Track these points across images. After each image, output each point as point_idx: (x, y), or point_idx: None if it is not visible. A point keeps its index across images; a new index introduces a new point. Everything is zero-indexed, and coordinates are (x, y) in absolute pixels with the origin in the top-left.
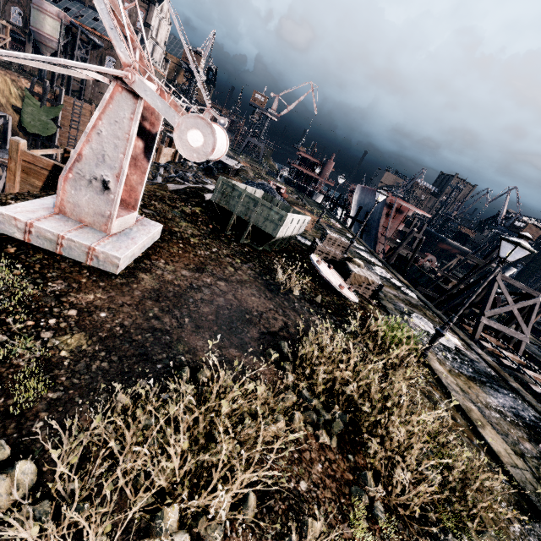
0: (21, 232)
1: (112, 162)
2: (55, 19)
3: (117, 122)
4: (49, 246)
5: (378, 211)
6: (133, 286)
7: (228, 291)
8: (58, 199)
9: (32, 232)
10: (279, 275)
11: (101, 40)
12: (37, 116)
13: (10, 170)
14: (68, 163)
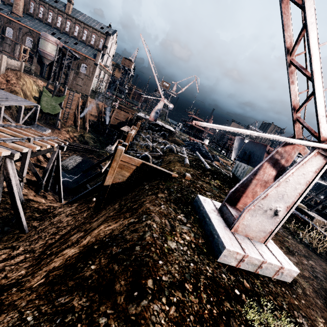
0: (236, 261)
1: (287, 198)
2: (54, 44)
3: (304, 174)
4: (251, 268)
5: (259, 155)
6: (308, 293)
7: (323, 270)
8: (237, 223)
9: (244, 261)
10: (300, 235)
11: (79, 55)
12: (49, 102)
13: (112, 167)
14: (257, 200)
